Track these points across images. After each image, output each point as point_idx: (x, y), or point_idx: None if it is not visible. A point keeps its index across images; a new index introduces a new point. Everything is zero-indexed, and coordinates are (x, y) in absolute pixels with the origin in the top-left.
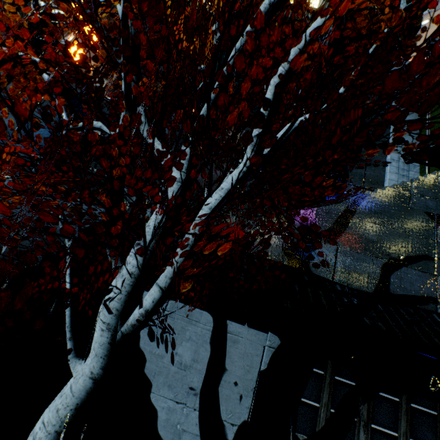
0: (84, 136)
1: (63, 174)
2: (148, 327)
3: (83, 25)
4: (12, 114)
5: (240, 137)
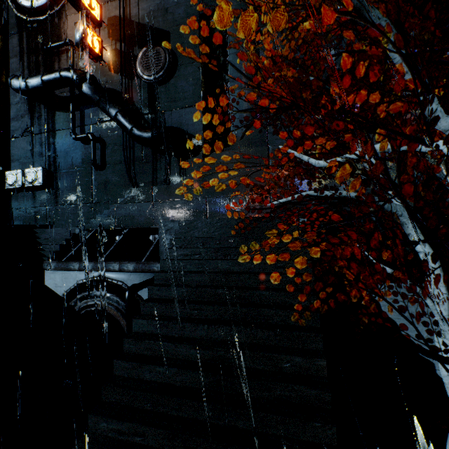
0: (158, 135)
1: (182, 187)
2: (402, 315)
3: (82, 1)
4: (77, 145)
5: (358, 49)
